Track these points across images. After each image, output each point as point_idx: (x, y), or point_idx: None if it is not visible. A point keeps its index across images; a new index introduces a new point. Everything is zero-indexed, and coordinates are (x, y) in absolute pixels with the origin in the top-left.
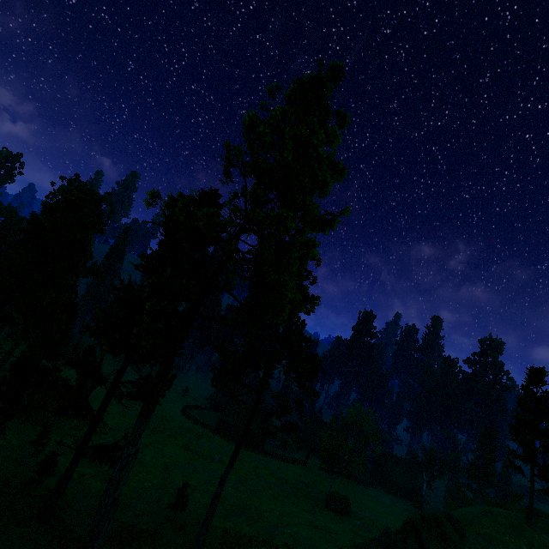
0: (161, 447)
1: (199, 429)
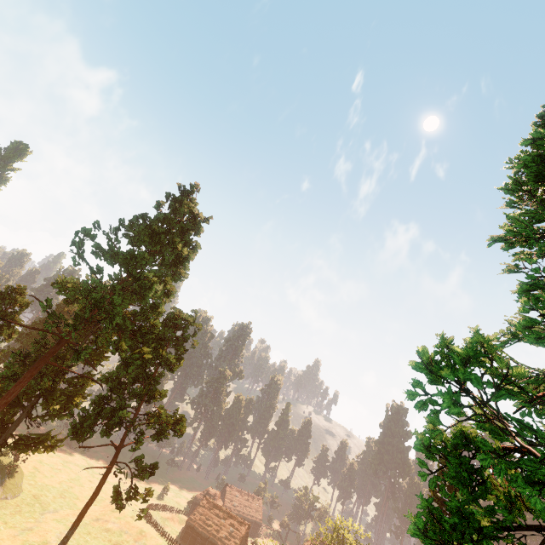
0: (89, 539)
1: (147, 528)
